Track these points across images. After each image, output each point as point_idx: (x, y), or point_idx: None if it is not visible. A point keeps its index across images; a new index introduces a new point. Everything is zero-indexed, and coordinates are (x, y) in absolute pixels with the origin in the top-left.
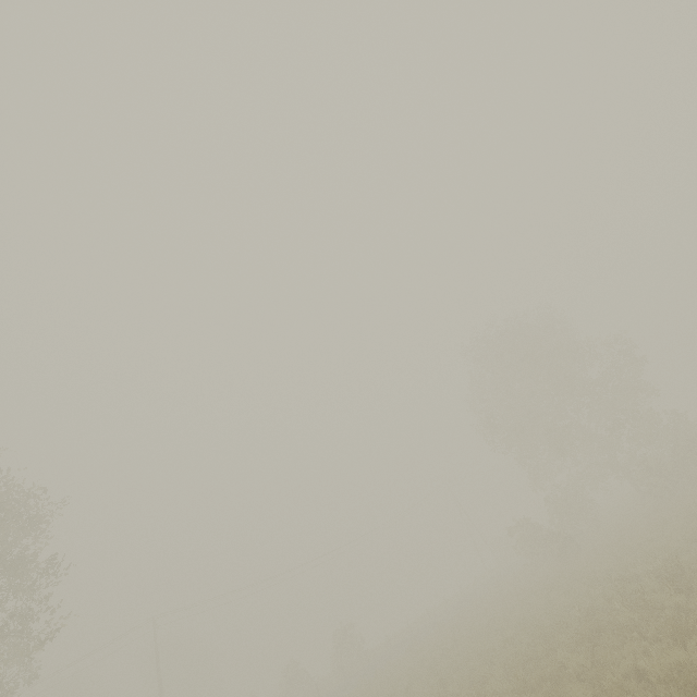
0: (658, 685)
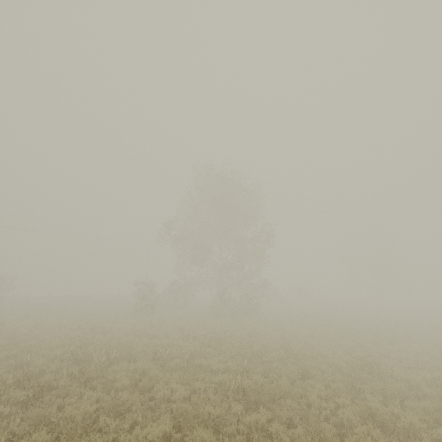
0: None
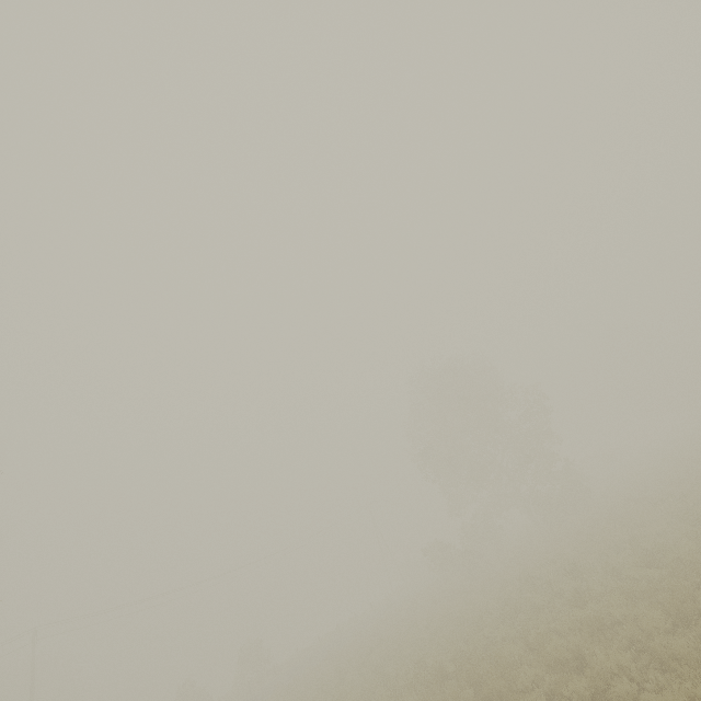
0: (568, 632)
